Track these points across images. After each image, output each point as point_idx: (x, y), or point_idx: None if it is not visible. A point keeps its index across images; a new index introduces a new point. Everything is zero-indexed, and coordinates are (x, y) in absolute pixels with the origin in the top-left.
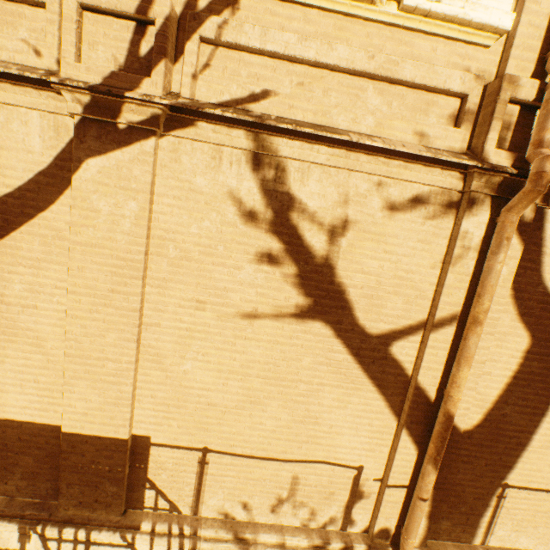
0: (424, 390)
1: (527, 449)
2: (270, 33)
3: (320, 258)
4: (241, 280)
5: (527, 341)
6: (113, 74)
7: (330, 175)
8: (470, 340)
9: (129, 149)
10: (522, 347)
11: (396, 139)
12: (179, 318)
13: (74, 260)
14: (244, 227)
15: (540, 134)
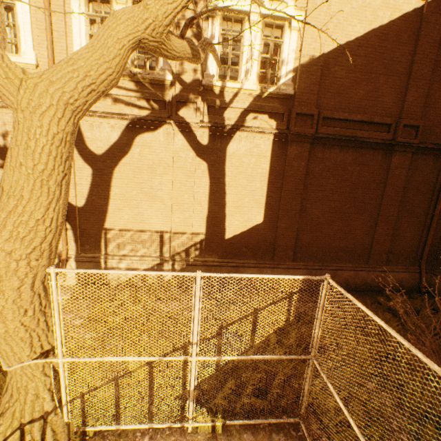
0: None
1: (108, 213)
2: None
3: (3, 145)
4: None
5: (91, 170)
6: None
7: None
8: None
9: None
10: (90, 173)
11: None
12: None
13: None
14: None
15: None
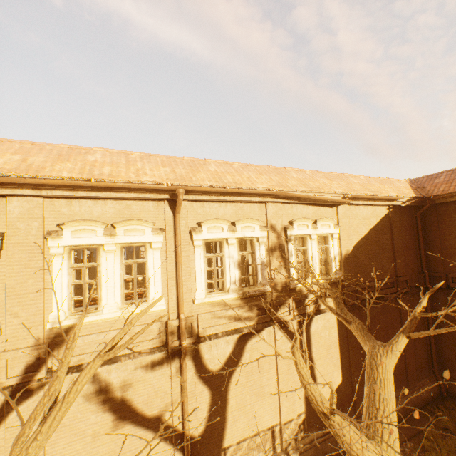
0: (178, 429)
1: (226, 429)
2: (86, 337)
3: (123, 398)
4: (91, 423)
5: (210, 390)
6: (24, 377)
7: (120, 368)
8: (184, 405)
9: (32, 397)
10: (209, 393)
11: (140, 350)
12: (64, 453)
13: (8, 455)
14: (88, 402)
15: (182, 337)
